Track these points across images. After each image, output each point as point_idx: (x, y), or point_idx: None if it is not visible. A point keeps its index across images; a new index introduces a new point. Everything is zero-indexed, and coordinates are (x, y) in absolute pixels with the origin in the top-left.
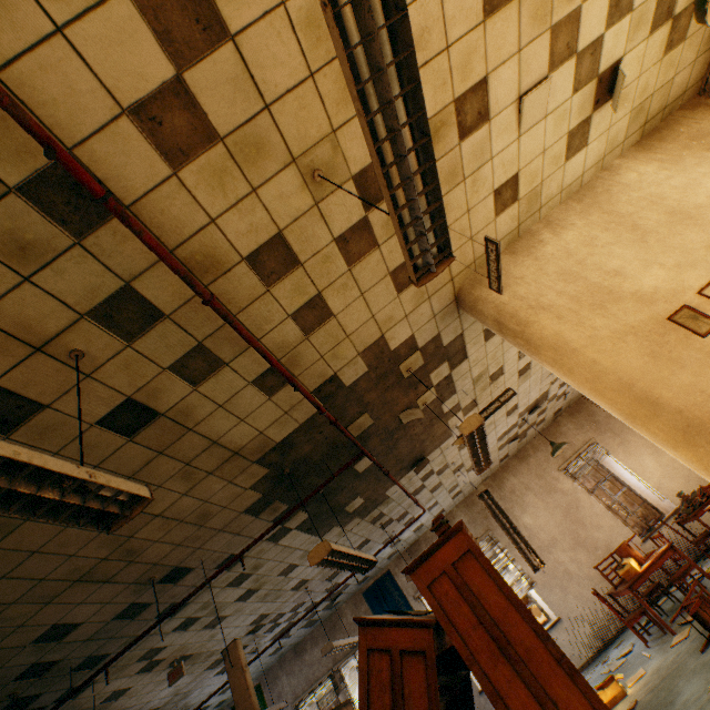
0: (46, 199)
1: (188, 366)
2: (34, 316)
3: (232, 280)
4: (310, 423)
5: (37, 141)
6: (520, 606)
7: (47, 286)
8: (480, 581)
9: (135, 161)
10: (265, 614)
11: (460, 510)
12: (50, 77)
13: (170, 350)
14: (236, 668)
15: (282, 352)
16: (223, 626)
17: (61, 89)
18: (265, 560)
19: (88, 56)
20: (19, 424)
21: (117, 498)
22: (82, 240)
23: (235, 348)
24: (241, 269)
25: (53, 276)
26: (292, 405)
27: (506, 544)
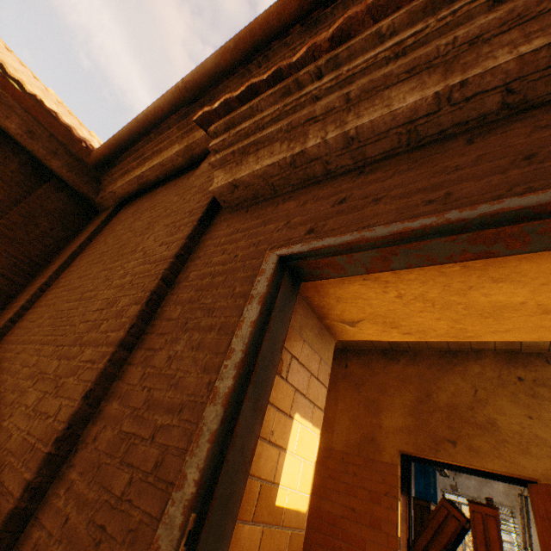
0: None
1: None
2: None
3: None
4: None
5: None
6: (501, 543)
7: None
8: (492, 526)
9: None
10: None
11: (502, 483)
12: None
13: None
14: None
15: None
16: None
17: None
18: None
19: None
20: None
21: None
22: None
23: None
24: None
25: None
26: None
27: (519, 523)
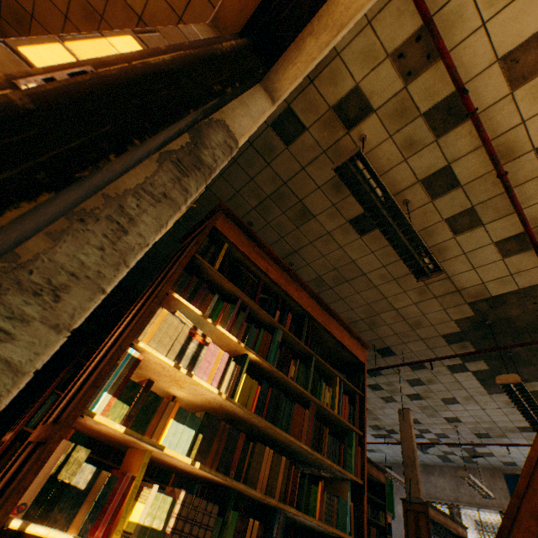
0: (432, 118)
1: (456, 221)
2: (398, 179)
3: (516, 164)
4: (527, 291)
5: (455, 87)
6: None
7: (410, 164)
8: None
9: (489, 89)
10: (417, 420)
11: None
12: (465, 52)
13: (451, 208)
14: (406, 422)
15: (531, 225)
16: (390, 406)
17: (468, 57)
18: (437, 381)
19: (491, 33)
20: (366, 232)
21: (426, 266)
22: (438, 139)
23: (494, 215)
24: (527, 156)
25: (415, 159)
26: (518, 270)
27: None
